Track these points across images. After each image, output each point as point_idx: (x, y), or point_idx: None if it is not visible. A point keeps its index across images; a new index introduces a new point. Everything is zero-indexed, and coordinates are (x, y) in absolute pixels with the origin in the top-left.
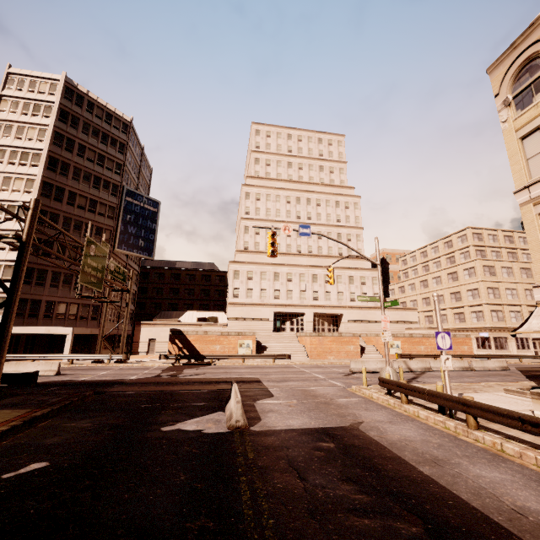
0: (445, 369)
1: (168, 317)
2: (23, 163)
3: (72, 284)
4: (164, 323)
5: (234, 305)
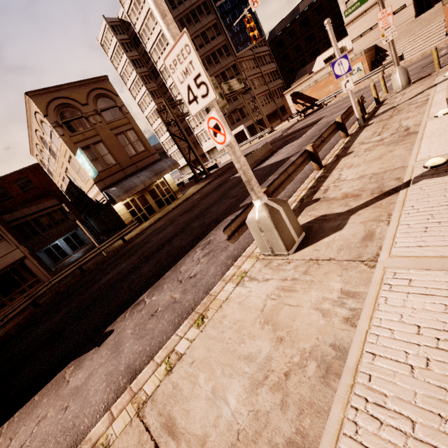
0: (346, 92)
1: (303, 75)
2: (164, 48)
3: (231, 99)
4: (298, 85)
5: (352, 23)
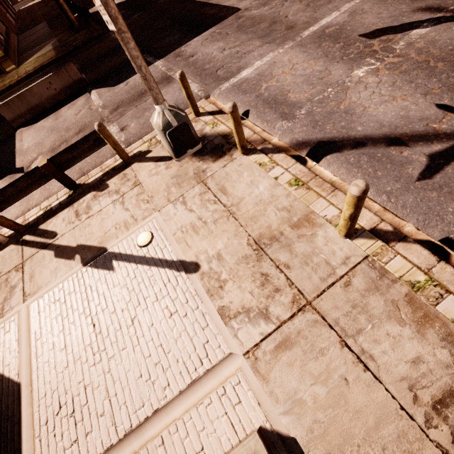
0: None
1: None
2: None
3: None
4: None
5: None
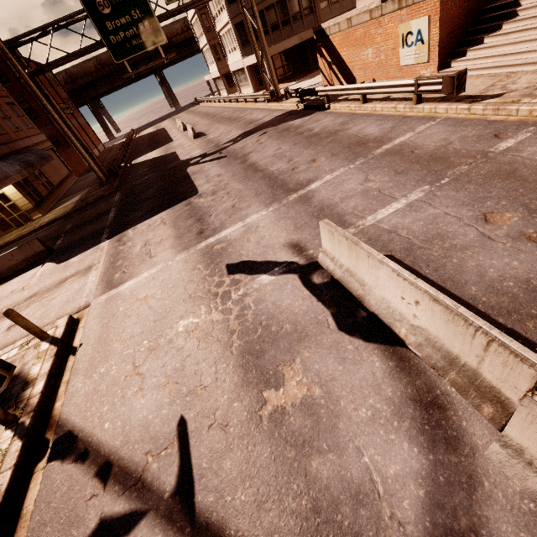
0: None
1: None
2: None
3: None
4: None
5: None
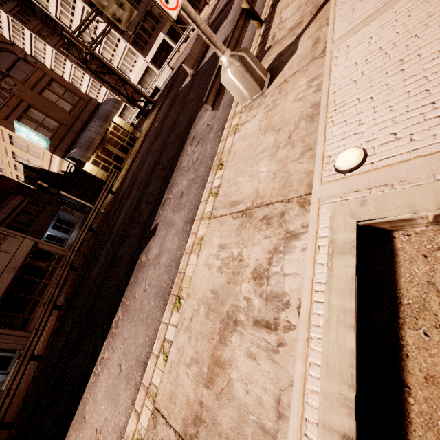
0: None
1: None
2: None
3: (134, 4)
4: None
5: None
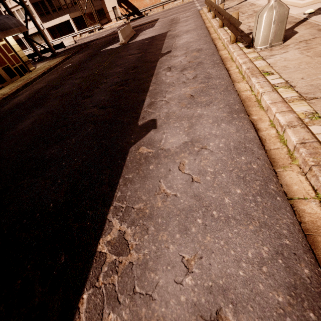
0: None
1: None
2: None
3: None
4: None
5: None
